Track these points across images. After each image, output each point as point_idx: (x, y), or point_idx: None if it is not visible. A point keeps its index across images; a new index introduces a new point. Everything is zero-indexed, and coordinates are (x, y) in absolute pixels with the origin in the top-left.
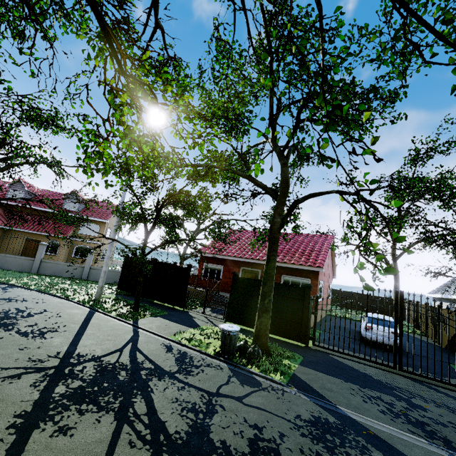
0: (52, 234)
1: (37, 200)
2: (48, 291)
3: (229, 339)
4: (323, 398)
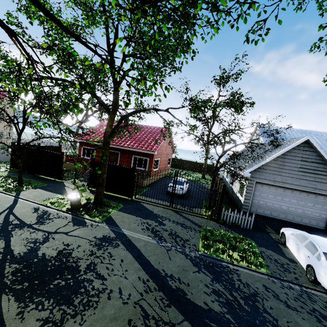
0: None
1: None
2: None
3: (74, 202)
4: (117, 226)
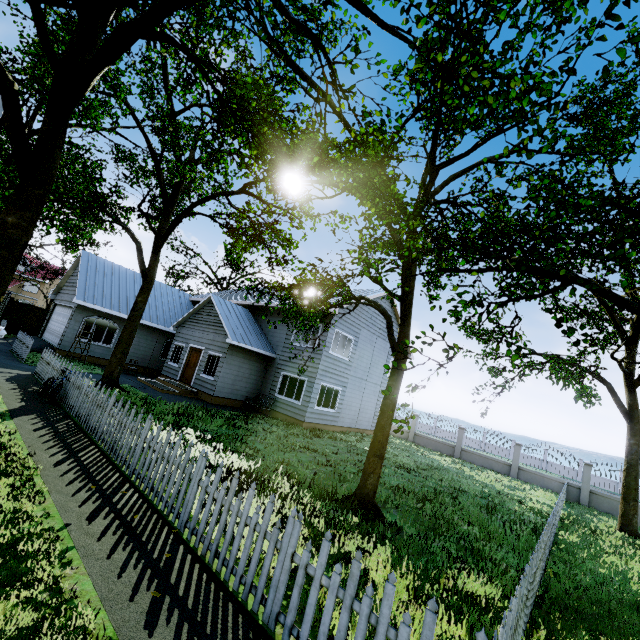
0: None
1: None
2: None
3: None
4: None
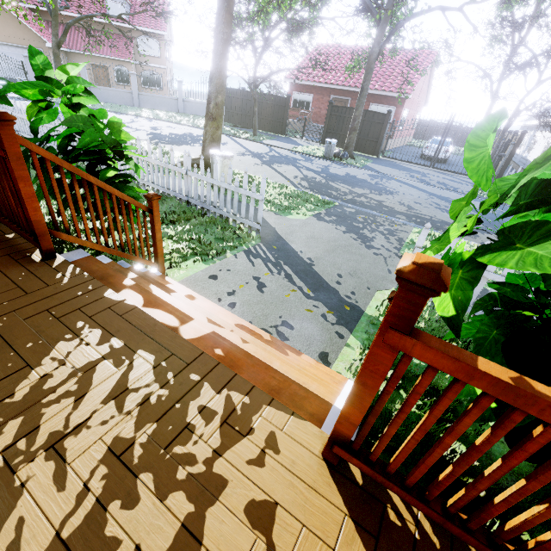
0: (116, 57)
1: (116, 16)
2: (179, 123)
3: (330, 147)
4: (379, 172)
